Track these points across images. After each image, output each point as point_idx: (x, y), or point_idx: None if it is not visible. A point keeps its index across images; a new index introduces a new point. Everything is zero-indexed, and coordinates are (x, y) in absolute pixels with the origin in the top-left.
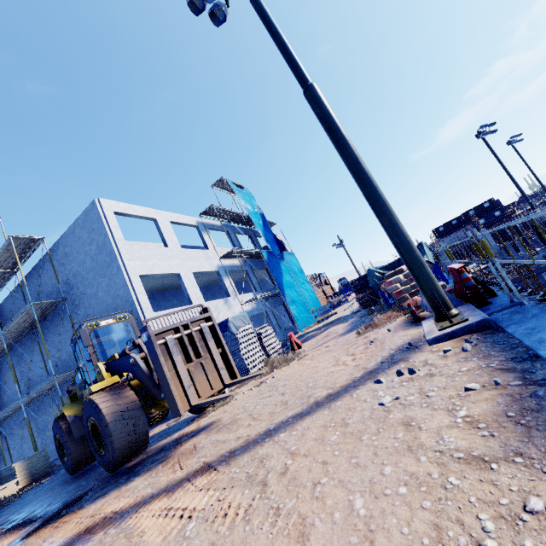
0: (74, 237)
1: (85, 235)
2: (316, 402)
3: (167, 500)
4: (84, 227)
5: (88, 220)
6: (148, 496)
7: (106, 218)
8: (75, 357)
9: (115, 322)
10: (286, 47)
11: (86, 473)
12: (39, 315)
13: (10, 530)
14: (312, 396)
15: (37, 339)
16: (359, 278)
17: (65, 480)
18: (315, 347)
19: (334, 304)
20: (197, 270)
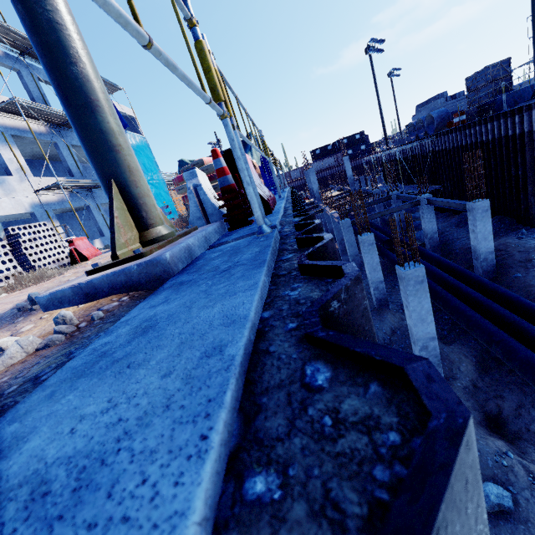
0: None
1: None
2: None
3: None
4: None
5: None
6: None
7: None
8: None
9: None
10: None
11: None
12: None
13: None
14: None
15: None
16: None
17: None
18: None
19: None
20: None
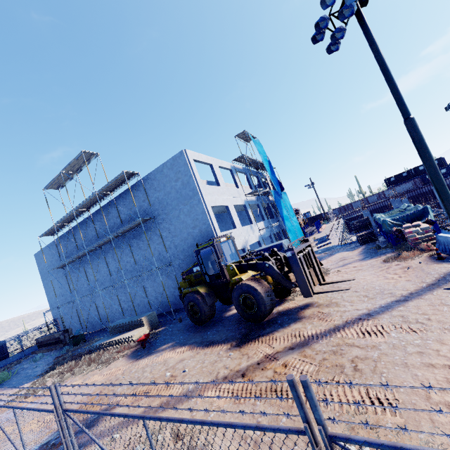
0: (162, 175)
1: (172, 174)
2: (404, 296)
3: (352, 329)
4: (171, 168)
5: (175, 164)
6: (327, 329)
7: (190, 164)
8: (198, 258)
9: (226, 240)
10: (397, 90)
11: (215, 325)
12: (135, 226)
13: (209, 345)
14: (394, 293)
15: (128, 242)
16: (359, 221)
17: (195, 328)
18: (339, 266)
19: (308, 233)
20: (235, 203)
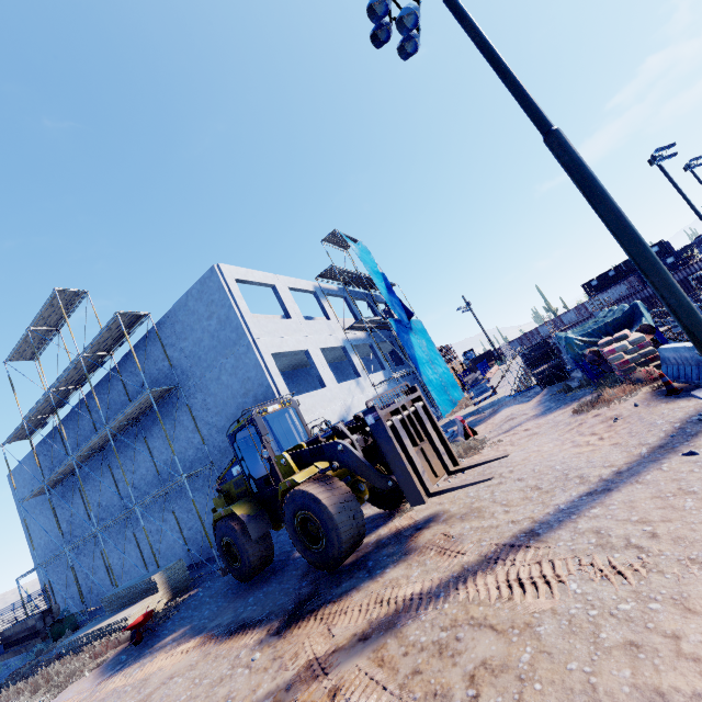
0: (187, 311)
1: (202, 307)
2: (605, 480)
3: (492, 576)
4: (199, 298)
5: (205, 290)
6: (446, 578)
7: (228, 287)
8: (234, 449)
9: (281, 408)
10: (521, 88)
11: (269, 579)
12: (149, 405)
13: (233, 632)
14: (586, 476)
15: (143, 434)
16: (533, 349)
17: (237, 589)
18: (502, 432)
19: (469, 383)
20: (324, 345)
